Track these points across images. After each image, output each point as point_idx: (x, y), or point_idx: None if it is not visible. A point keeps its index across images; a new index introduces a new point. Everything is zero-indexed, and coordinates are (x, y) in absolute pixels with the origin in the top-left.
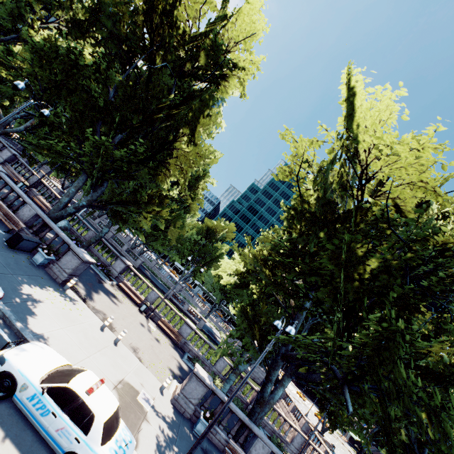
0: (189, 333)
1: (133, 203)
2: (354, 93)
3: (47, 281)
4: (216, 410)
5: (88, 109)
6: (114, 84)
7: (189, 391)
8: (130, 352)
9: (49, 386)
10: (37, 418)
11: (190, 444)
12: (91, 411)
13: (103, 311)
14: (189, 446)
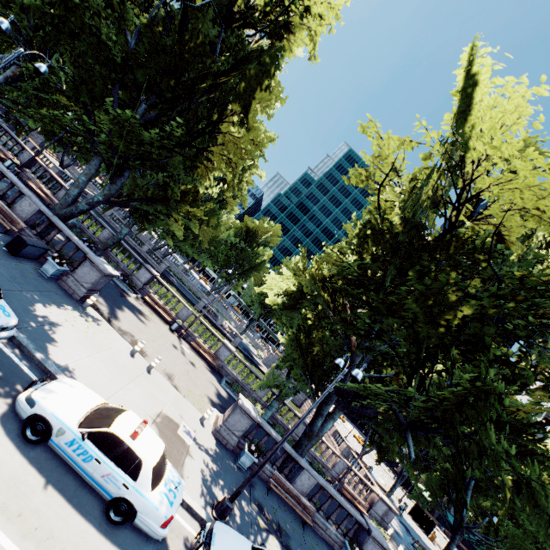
0: (227, 356)
1: (161, 200)
2: (477, 80)
3: (62, 298)
4: (260, 442)
5: (100, 65)
6: (134, 27)
7: (232, 424)
8: (166, 381)
9: (89, 431)
10: (80, 464)
11: (234, 476)
12: (138, 457)
13: (130, 332)
14: (234, 479)
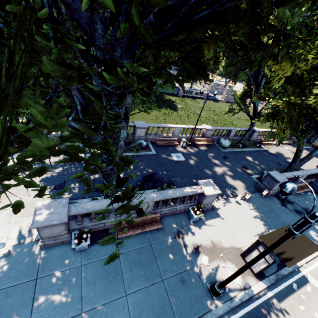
0: None
1: None
2: None
3: None
4: None
5: None
6: None
7: None
8: None
9: None
10: None
11: None
12: None
13: None
14: None
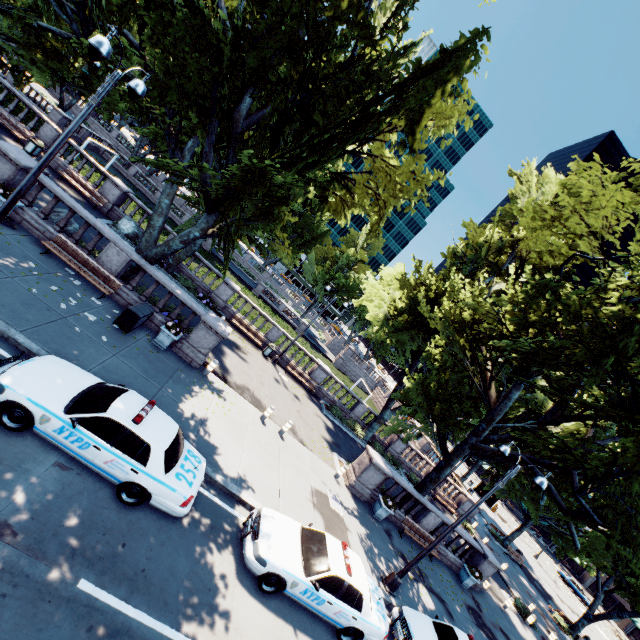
0: (323, 379)
1: (257, 217)
2: None
3: (187, 374)
4: (389, 490)
5: (199, 52)
6: None
7: (365, 479)
8: (295, 440)
9: (316, 579)
10: (314, 607)
11: (378, 532)
12: (358, 591)
13: (244, 385)
14: (379, 535)
